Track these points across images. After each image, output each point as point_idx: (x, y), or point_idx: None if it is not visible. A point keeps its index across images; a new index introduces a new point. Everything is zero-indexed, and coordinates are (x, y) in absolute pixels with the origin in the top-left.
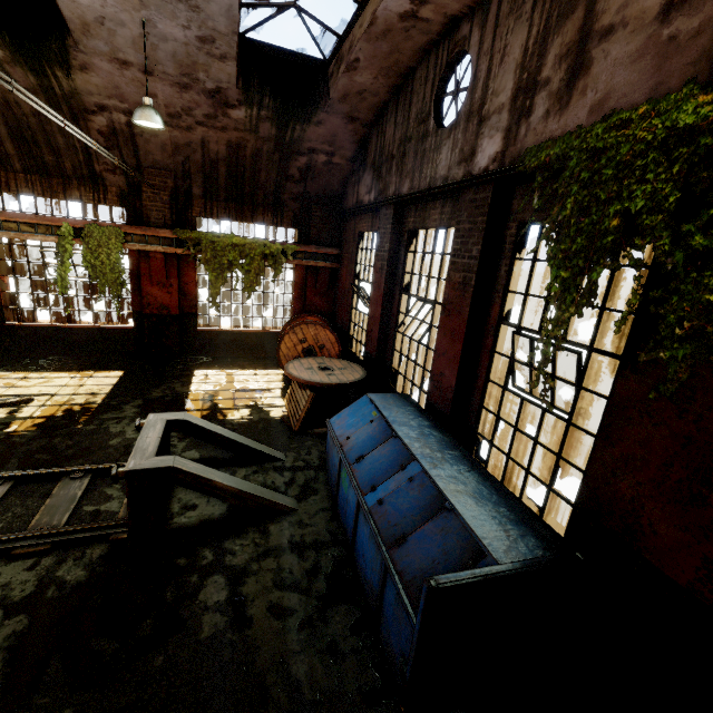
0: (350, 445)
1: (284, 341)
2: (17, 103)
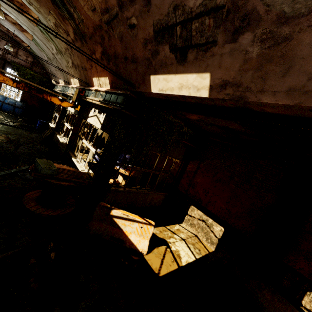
0: None
1: None
2: None
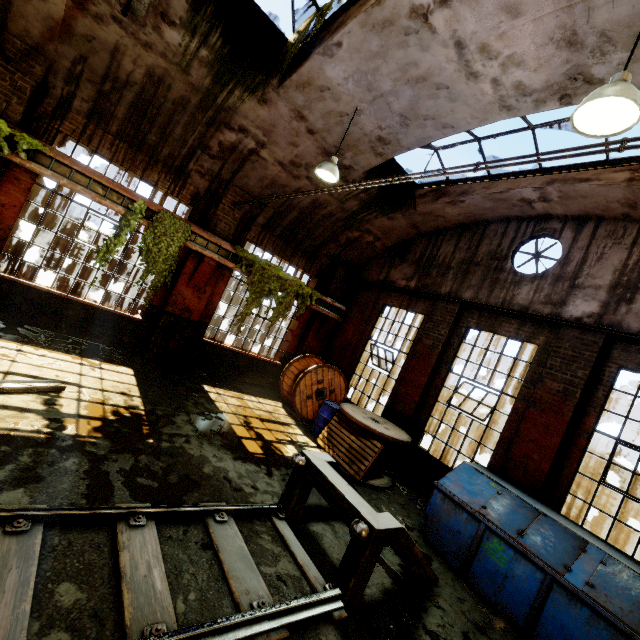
0: (494, 515)
1: (305, 378)
2: (169, 86)
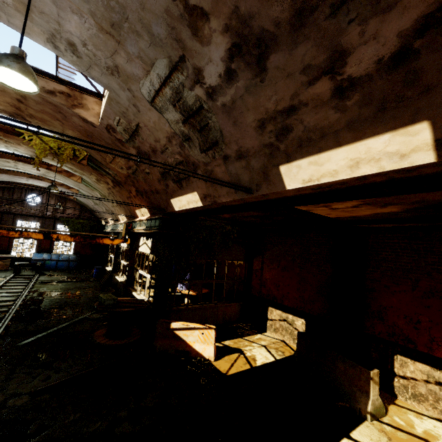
0: (46, 258)
1: None
2: None
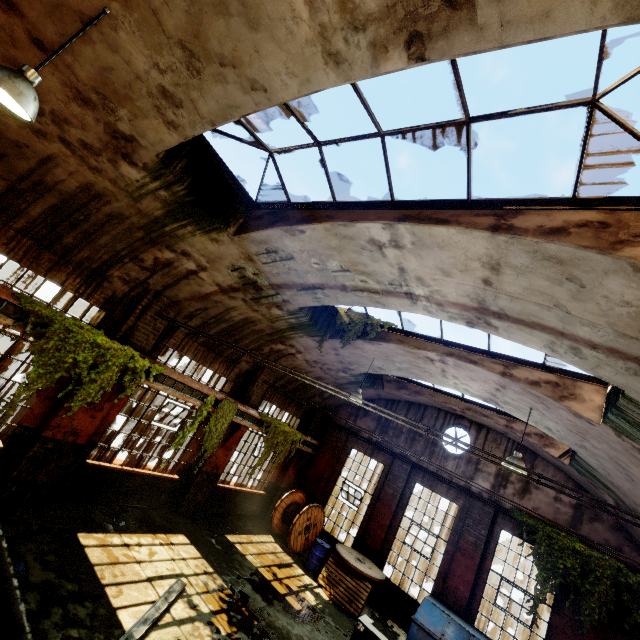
0: (449, 639)
1: (300, 518)
2: (255, 324)
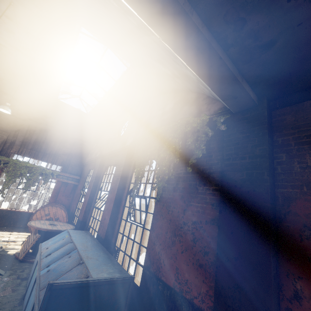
0: (46, 250)
1: (36, 214)
2: None
